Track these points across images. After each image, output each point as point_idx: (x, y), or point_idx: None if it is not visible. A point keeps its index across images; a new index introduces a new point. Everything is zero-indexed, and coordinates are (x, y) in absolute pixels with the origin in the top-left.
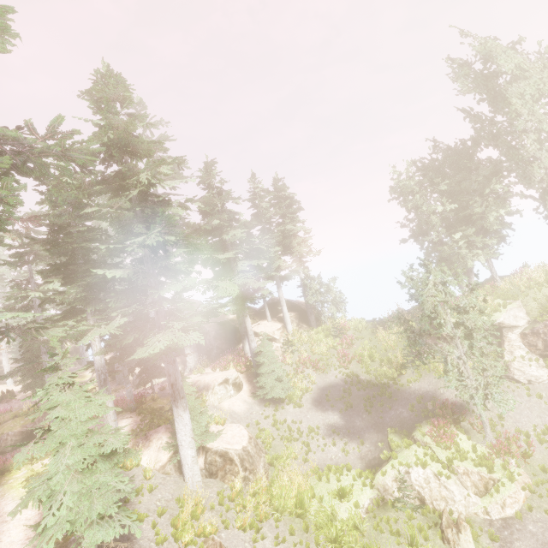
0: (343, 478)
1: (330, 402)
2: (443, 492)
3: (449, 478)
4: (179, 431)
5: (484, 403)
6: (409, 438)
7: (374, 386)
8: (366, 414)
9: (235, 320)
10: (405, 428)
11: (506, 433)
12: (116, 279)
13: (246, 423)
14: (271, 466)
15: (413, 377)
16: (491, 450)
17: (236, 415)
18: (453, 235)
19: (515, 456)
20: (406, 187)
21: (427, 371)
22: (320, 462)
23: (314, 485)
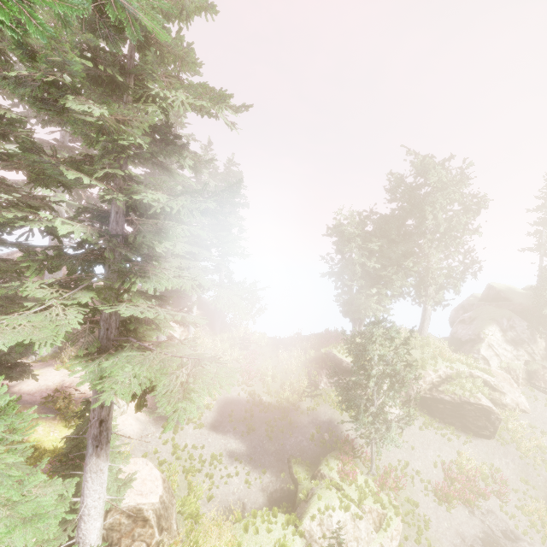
0: (272, 527)
1: (232, 422)
2: (356, 533)
3: (362, 518)
4: (91, 493)
5: (378, 443)
6: (315, 472)
7: (275, 409)
8: (267, 440)
9: None
10: (305, 458)
11: (385, 468)
12: (47, 230)
13: (141, 451)
14: (177, 513)
15: (311, 405)
16: (374, 483)
17: (129, 440)
18: (371, 290)
19: (392, 490)
20: (350, 233)
21: (325, 401)
22: (223, 498)
23: (239, 539)
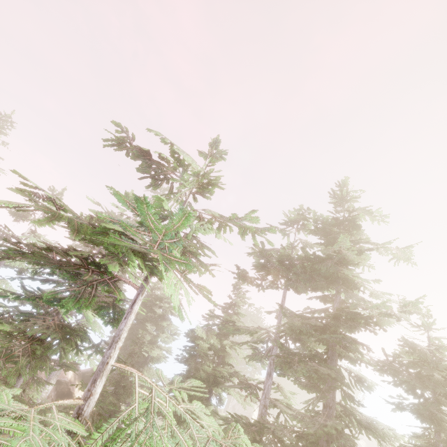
0: None
1: None
2: None
3: None
4: None
5: None
6: None
7: None
8: None
9: (72, 382)
10: None
11: None
12: None
13: None
14: None
15: None
16: None
17: None
18: None
19: None
20: None
21: None
22: None
23: None
